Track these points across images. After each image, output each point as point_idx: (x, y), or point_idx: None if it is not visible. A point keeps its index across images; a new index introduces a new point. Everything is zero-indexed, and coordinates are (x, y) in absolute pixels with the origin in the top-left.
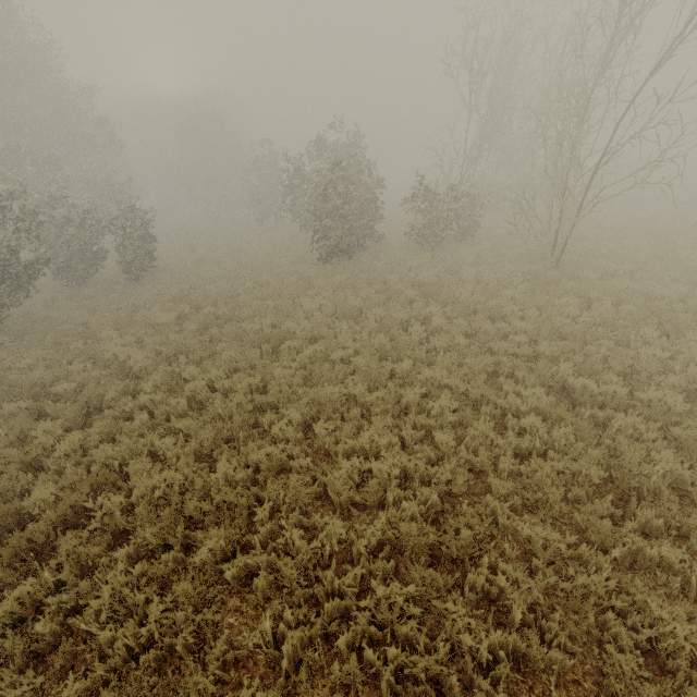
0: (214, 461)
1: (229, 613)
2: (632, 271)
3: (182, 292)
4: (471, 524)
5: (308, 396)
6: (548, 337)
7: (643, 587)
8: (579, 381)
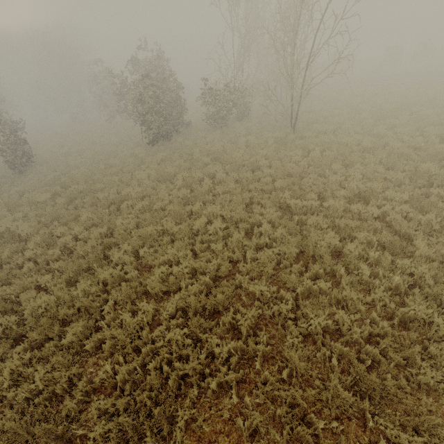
0: (80, 284)
1: (90, 366)
2: (335, 130)
3: (54, 178)
4: (223, 291)
5: (136, 235)
6: (282, 176)
7: (309, 305)
8: (292, 201)
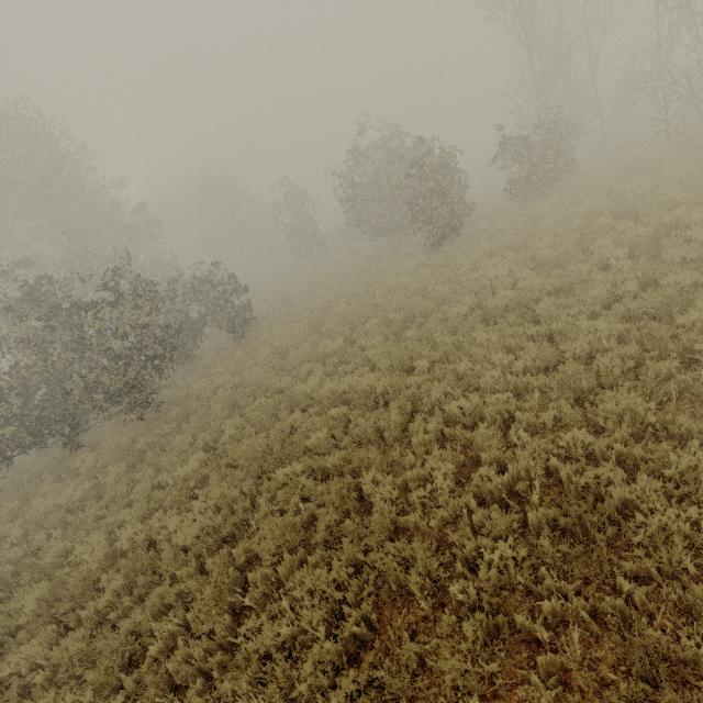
0: (656, 440)
1: None
2: None
3: (315, 323)
4: None
5: None
6: None
7: None
8: None
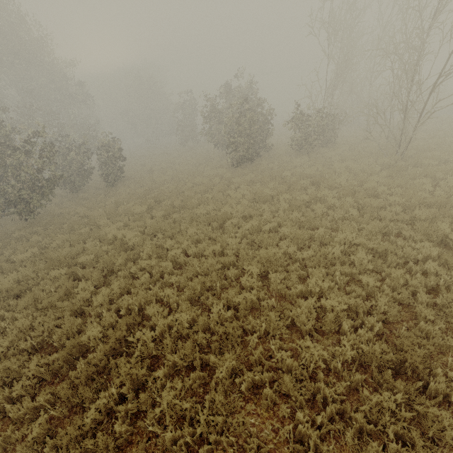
0: (201, 304)
1: (248, 415)
2: None
3: (146, 192)
4: (421, 344)
5: (260, 256)
6: (417, 206)
7: None
8: None
